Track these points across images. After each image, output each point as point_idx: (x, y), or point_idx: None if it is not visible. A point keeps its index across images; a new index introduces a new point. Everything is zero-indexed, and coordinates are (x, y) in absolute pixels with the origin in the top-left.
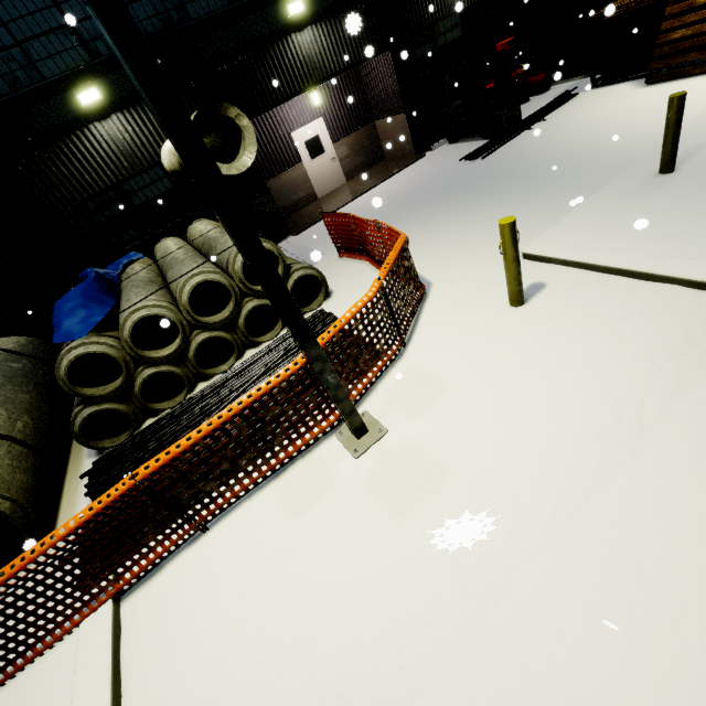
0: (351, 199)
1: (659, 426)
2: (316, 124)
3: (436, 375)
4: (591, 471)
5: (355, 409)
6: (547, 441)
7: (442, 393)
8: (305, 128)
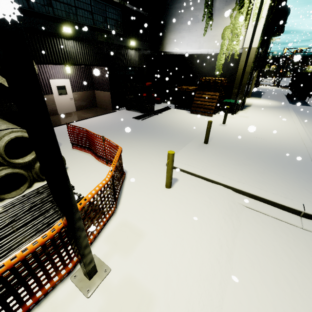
0: (79, 119)
1: (235, 250)
2: (65, 80)
3: (136, 226)
4: (220, 281)
5: (93, 259)
6: (199, 266)
7: (142, 237)
8: (58, 80)
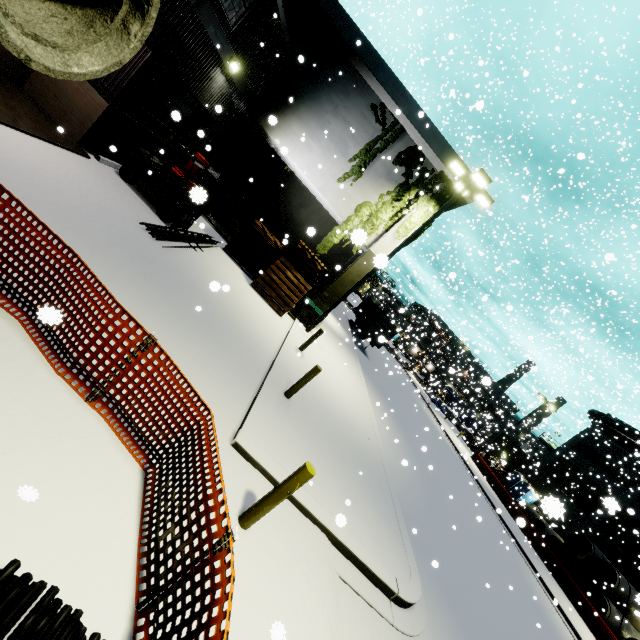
0: None
1: None
2: None
3: None
4: None
5: None
6: None
7: None
8: None
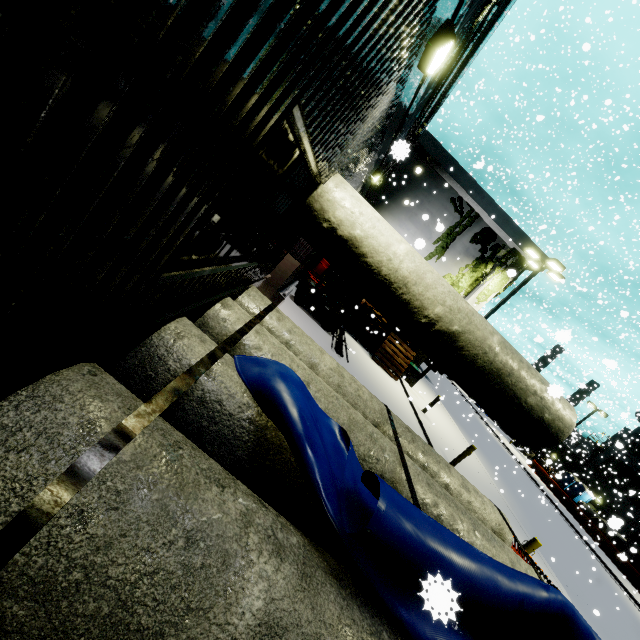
0: None
1: None
2: None
3: None
4: None
5: None
6: None
7: None
8: None
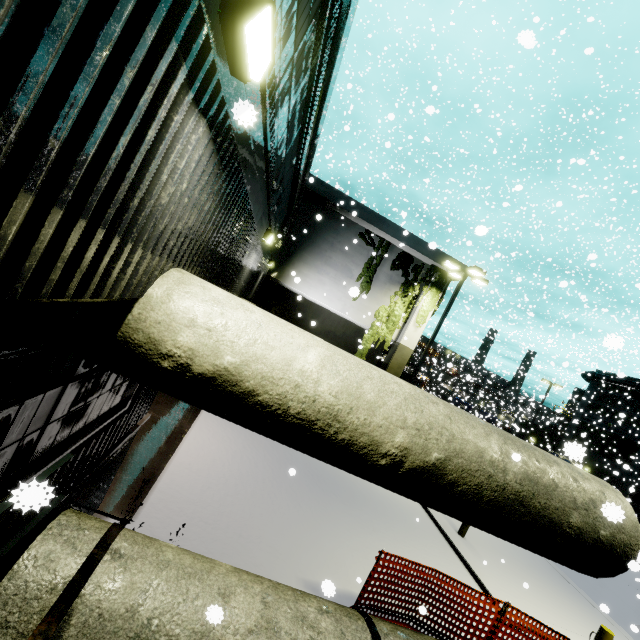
0: (177, 443)
1: None
2: None
3: None
4: None
5: None
6: None
7: None
8: None
